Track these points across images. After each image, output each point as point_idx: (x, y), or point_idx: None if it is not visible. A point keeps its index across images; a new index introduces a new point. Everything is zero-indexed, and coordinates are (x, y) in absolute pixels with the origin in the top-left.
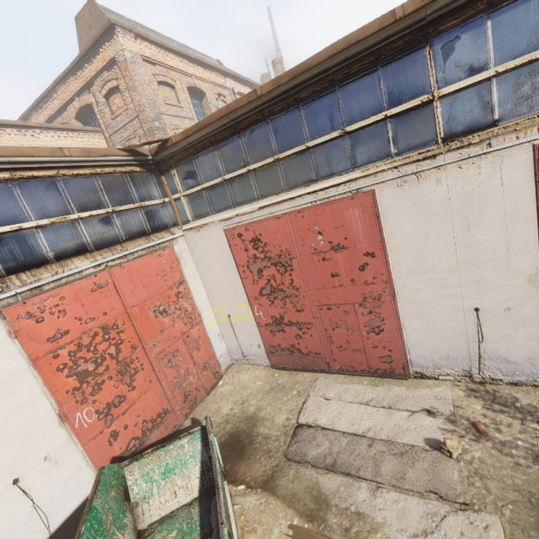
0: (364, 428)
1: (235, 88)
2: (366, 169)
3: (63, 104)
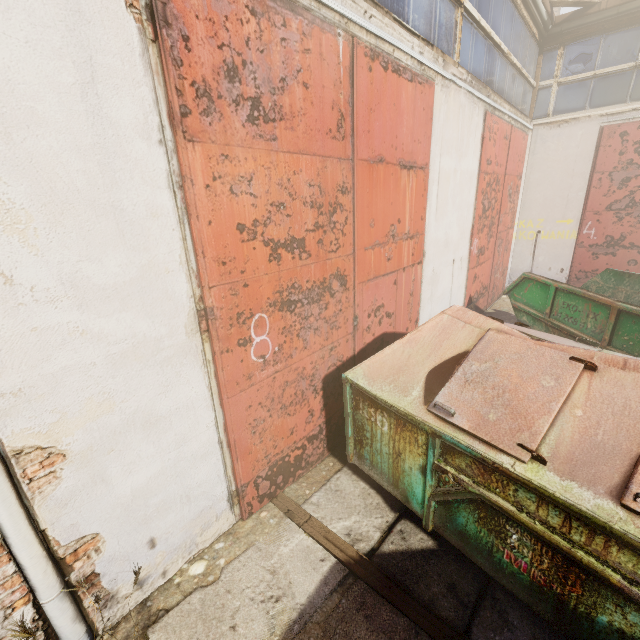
0: None
1: None
2: None
3: None
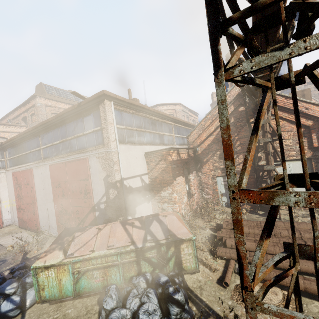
0: (6, 243)
1: None
2: (34, 162)
3: (19, 114)
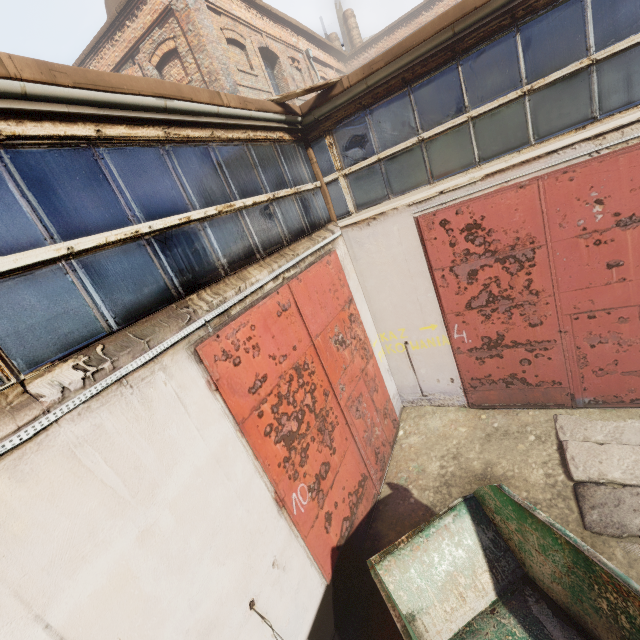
0: None
1: (310, 51)
2: None
3: None
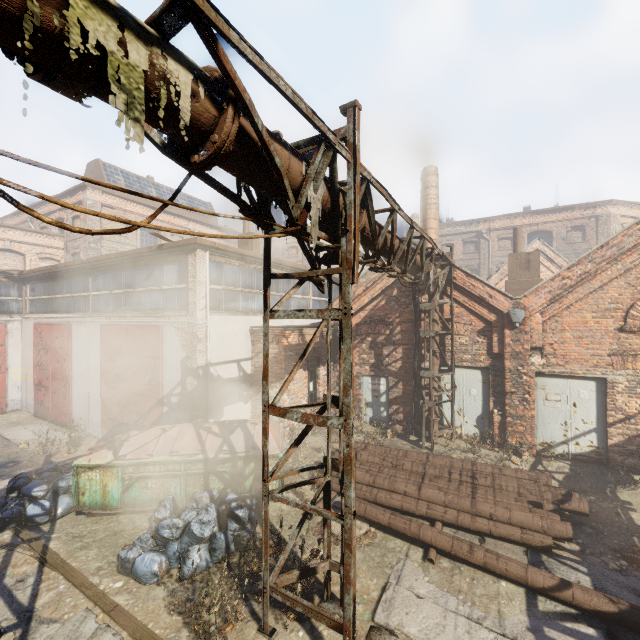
0: (15, 438)
1: (196, 230)
2: (75, 314)
3: (50, 212)
